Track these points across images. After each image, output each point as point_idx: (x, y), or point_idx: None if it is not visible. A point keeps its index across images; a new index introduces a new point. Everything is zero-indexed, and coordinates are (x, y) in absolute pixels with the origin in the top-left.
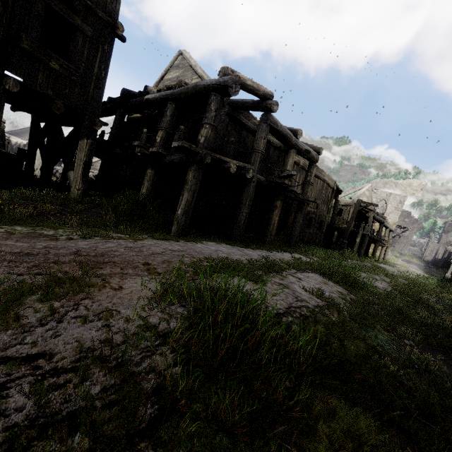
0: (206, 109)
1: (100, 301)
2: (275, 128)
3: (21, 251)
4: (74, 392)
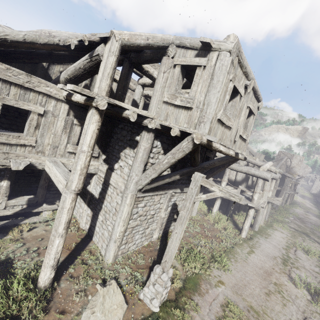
0: (257, 185)
1: (291, 292)
2: (272, 178)
3: (256, 273)
4: (319, 319)
